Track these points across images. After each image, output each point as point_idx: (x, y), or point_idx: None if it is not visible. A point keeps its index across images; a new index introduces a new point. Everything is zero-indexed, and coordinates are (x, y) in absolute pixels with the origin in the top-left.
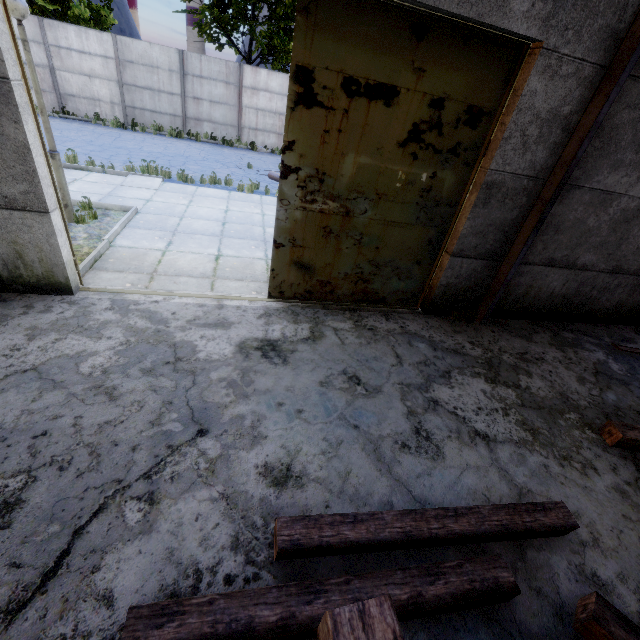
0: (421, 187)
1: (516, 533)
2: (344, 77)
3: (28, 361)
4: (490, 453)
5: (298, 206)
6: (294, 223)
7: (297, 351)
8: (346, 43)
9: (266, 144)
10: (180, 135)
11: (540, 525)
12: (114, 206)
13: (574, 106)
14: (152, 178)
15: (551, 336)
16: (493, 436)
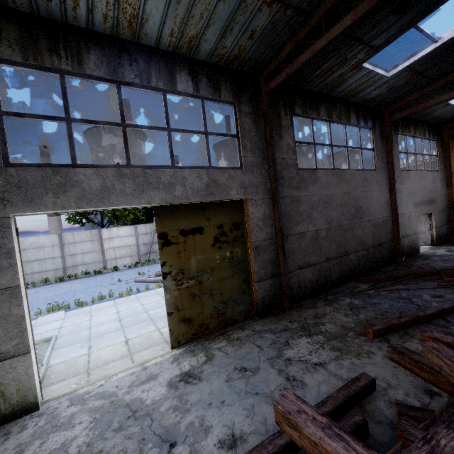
0: (228, 258)
1: (353, 397)
2: (180, 230)
3: None
4: (326, 370)
5: (175, 289)
6: (175, 298)
7: (204, 370)
8: (177, 220)
9: (124, 264)
10: (63, 279)
11: (360, 387)
12: (38, 341)
13: (269, 211)
14: (57, 313)
15: (323, 301)
16: (323, 361)
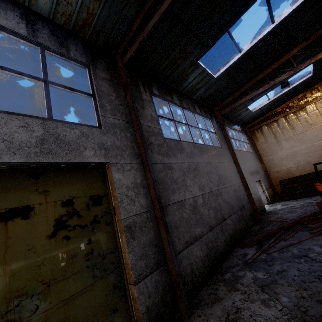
0: (84, 253)
1: None
2: None
3: None
4: None
5: None
6: None
7: None
8: None
9: None
10: None
11: None
12: None
13: (141, 178)
14: None
15: (224, 284)
16: None
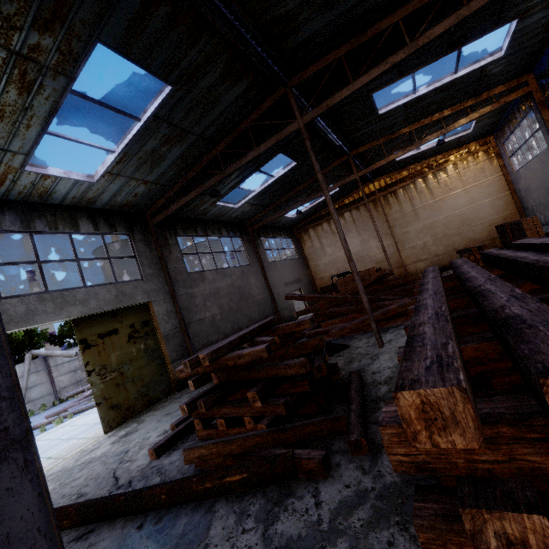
0: (144, 350)
1: None
2: (98, 335)
3: None
4: None
5: (100, 383)
6: (102, 390)
7: (139, 427)
8: (94, 327)
9: None
10: None
11: None
12: None
13: (171, 307)
14: None
15: None
16: None
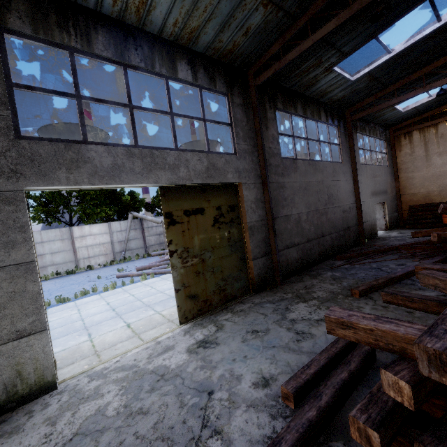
0: (227, 238)
1: None
2: (183, 211)
3: (66, 434)
4: None
5: (181, 267)
6: (181, 276)
7: (218, 337)
8: (181, 200)
9: (98, 263)
10: None
11: None
12: None
13: (260, 195)
14: None
15: (309, 276)
16: (323, 318)
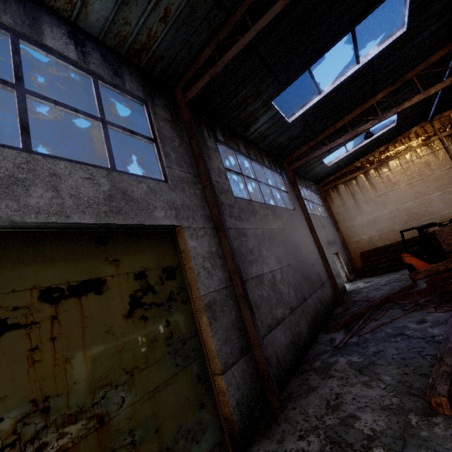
0: (164, 338)
1: None
2: (40, 290)
3: None
4: None
5: None
6: None
7: None
8: (32, 265)
9: None
10: None
11: None
12: None
13: (215, 246)
14: None
15: (315, 373)
16: None
